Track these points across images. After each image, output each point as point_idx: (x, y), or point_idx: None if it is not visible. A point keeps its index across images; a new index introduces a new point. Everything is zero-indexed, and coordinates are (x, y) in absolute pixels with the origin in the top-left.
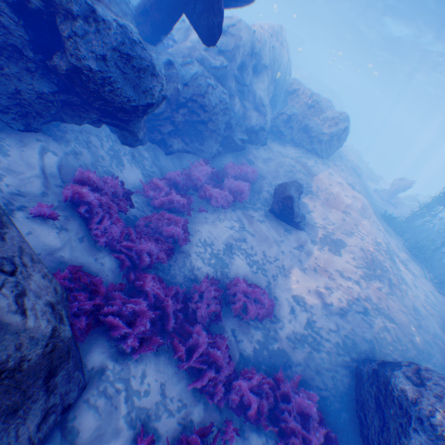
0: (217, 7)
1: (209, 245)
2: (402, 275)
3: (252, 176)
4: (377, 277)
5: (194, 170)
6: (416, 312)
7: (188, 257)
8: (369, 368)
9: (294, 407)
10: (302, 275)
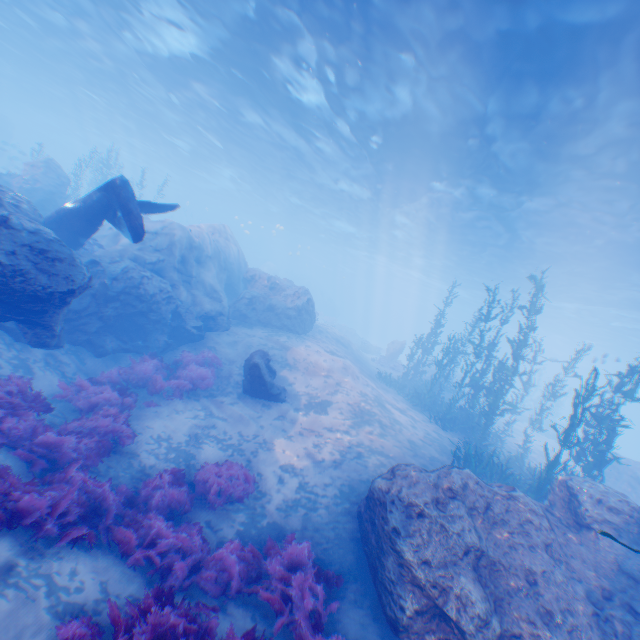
0: (136, 212)
1: (165, 438)
2: (397, 417)
3: (215, 360)
4: (368, 422)
5: (137, 366)
6: (413, 443)
7: (136, 456)
8: (365, 498)
9: (284, 557)
10: (287, 441)
